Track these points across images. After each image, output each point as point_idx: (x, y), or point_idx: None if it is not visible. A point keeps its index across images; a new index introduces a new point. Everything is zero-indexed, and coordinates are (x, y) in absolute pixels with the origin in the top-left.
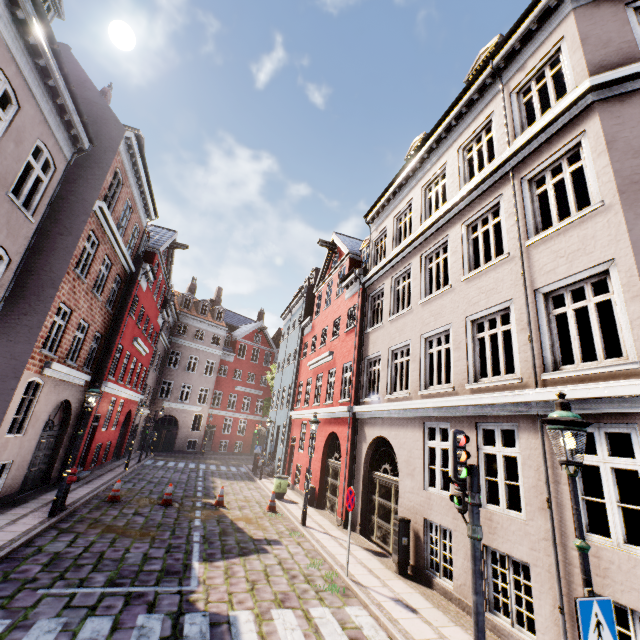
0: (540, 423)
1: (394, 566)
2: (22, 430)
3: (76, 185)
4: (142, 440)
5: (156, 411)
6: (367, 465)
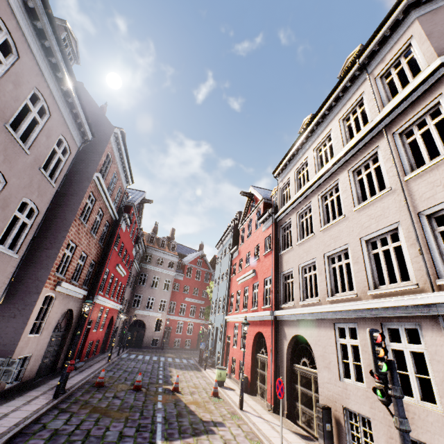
0: (442, 322)
1: None
2: (39, 331)
3: (83, 164)
4: (120, 338)
5: (130, 317)
6: (288, 359)
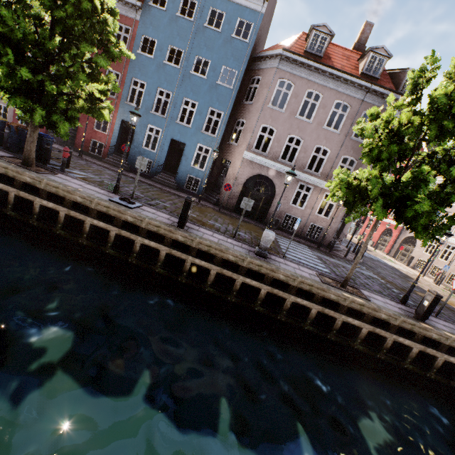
0: None
1: (405, 264)
2: None
3: None
4: None
5: None
6: (402, 242)
